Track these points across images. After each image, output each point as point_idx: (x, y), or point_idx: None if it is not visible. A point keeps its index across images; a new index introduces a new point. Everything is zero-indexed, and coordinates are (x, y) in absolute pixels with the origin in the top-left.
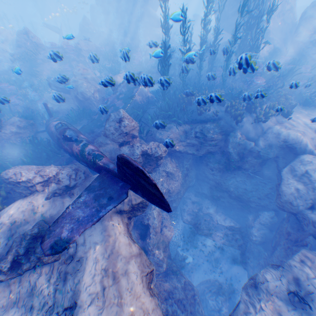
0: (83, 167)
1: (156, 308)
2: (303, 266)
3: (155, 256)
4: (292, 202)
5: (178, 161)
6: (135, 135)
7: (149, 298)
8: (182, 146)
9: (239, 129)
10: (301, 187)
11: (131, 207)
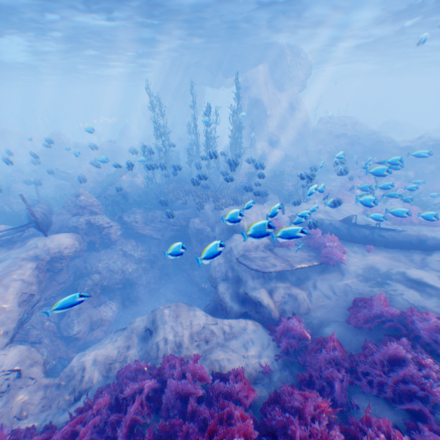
0: (35, 231)
1: (16, 312)
2: (166, 307)
3: (70, 318)
4: (212, 274)
5: (146, 245)
6: (94, 211)
7: (16, 305)
8: (147, 229)
9: (203, 215)
10: (222, 261)
11: (50, 256)
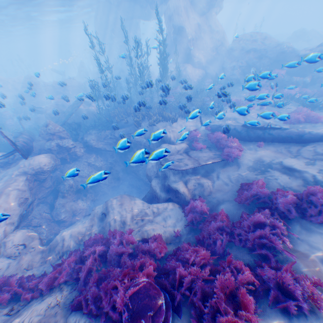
0: None
1: (17, 210)
2: (114, 199)
3: (58, 210)
4: (148, 174)
5: (104, 156)
6: (61, 136)
7: (16, 205)
8: (102, 145)
9: None
10: (154, 164)
11: (34, 171)
